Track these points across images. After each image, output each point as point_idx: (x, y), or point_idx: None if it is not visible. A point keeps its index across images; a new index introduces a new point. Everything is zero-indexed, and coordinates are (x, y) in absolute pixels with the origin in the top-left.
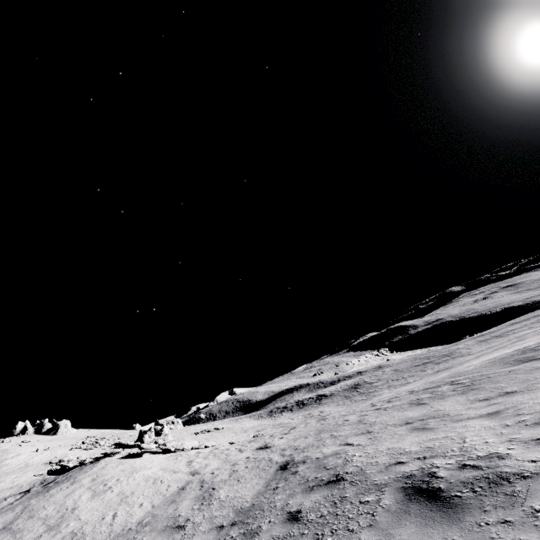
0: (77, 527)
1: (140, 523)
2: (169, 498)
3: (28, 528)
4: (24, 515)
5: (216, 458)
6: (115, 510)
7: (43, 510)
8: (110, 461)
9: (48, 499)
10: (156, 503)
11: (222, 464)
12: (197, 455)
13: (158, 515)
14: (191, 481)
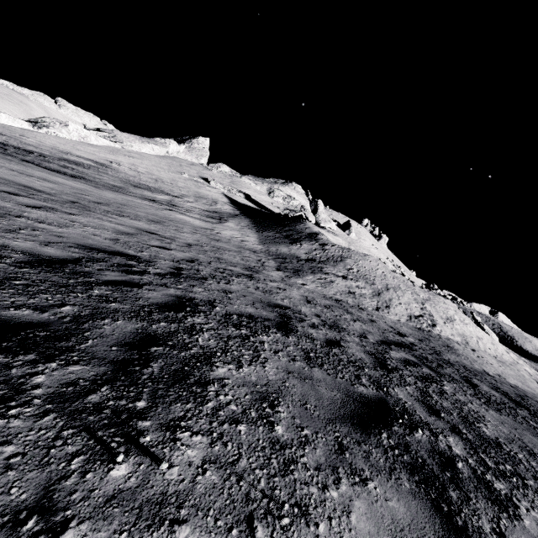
0: (461, 329)
1: (495, 357)
2: (505, 360)
3: (438, 310)
4: (432, 301)
5: (527, 367)
6: (476, 338)
7: (439, 306)
8: (454, 305)
9: (438, 302)
10: (498, 355)
11: (536, 375)
12: (508, 351)
13: (506, 363)
14: (516, 364)
